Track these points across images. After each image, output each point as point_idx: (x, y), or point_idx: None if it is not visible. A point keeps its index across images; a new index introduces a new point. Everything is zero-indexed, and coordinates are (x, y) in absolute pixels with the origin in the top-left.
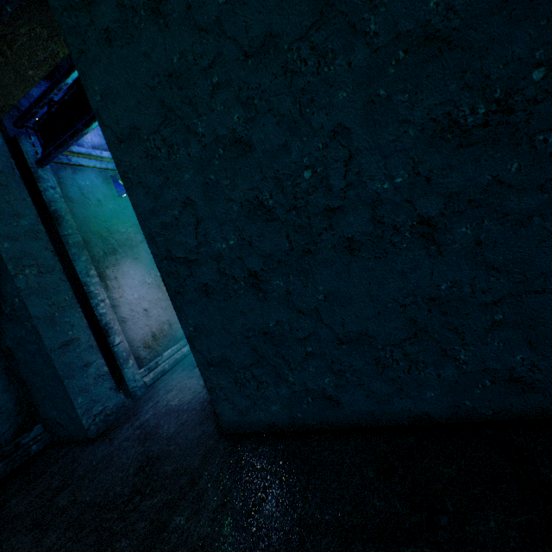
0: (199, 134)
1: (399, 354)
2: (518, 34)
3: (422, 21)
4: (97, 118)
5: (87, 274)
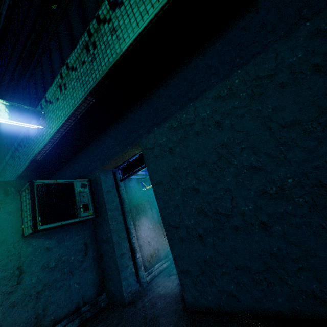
0: (182, 185)
1: (262, 277)
2: (280, 169)
3: (250, 162)
4: (149, 177)
5: (130, 224)
